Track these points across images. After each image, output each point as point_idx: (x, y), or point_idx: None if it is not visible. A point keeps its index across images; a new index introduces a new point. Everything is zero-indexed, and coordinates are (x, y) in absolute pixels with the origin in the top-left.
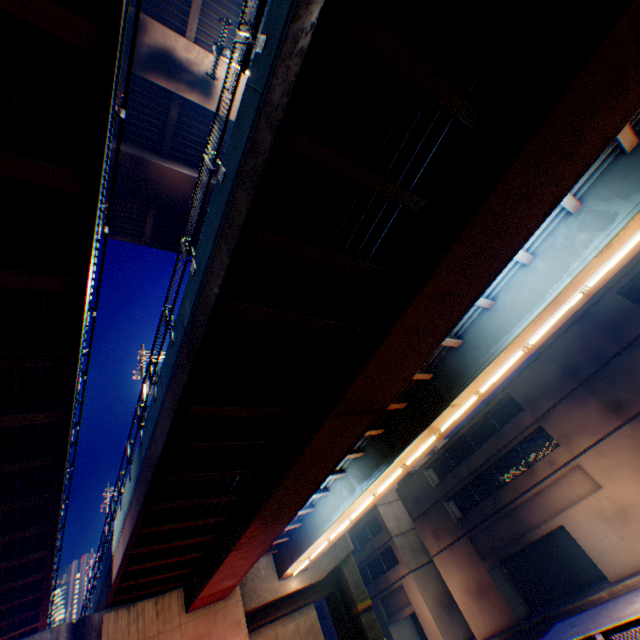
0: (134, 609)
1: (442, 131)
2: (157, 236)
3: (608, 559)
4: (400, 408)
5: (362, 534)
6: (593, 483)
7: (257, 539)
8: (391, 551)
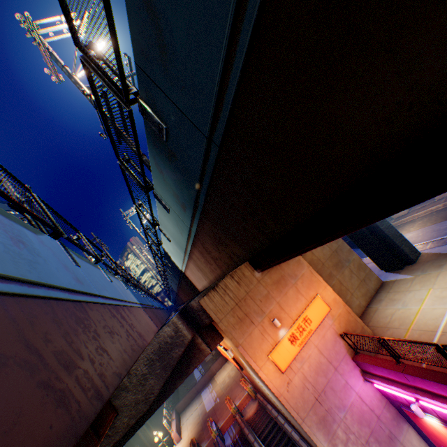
0: (219, 289)
1: None
2: None
3: None
4: None
5: None
6: None
7: None
8: None
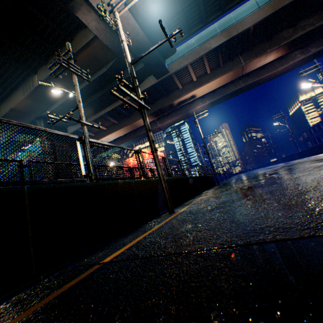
0: None
1: None
2: None
3: None
4: None
5: None
6: None
7: None
8: None
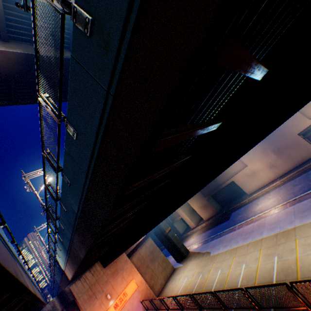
0: (82, 278)
1: (240, 82)
2: None
3: (248, 188)
4: None
5: None
6: (244, 165)
7: None
8: None
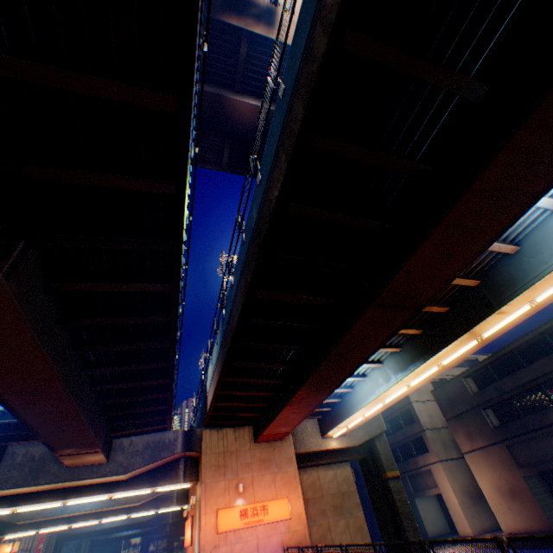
0: (221, 431)
1: None
2: (231, 163)
3: None
4: (440, 312)
5: (395, 422)
6: None
7: (305, 401)
8: (421, 441)
